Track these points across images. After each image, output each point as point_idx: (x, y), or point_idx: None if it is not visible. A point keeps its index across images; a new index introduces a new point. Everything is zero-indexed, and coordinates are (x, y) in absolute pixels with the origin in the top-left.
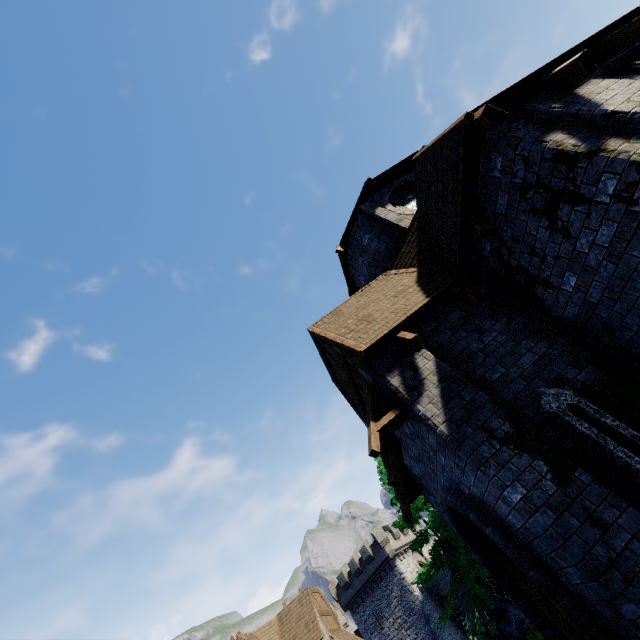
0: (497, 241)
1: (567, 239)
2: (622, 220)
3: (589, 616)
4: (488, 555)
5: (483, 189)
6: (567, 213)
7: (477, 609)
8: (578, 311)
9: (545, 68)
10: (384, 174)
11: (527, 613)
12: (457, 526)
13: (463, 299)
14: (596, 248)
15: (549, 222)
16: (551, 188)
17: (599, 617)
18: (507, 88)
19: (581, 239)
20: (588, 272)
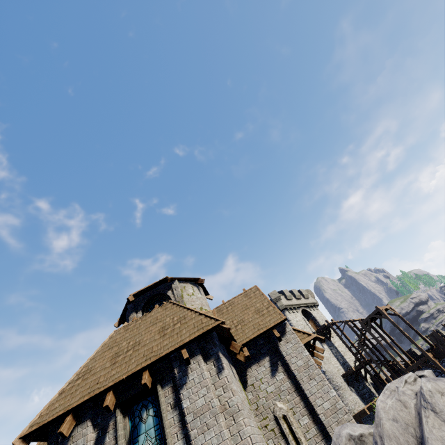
0: None
1: None
2: None
3: None
4: None
5: None
6: None
7: None
8: None
9: (67, 412)
10: (143, 290)
11: None
12: None
13: None
14: None
15: None
16: None
17: None
18: (41, 425)
19: None
20: None
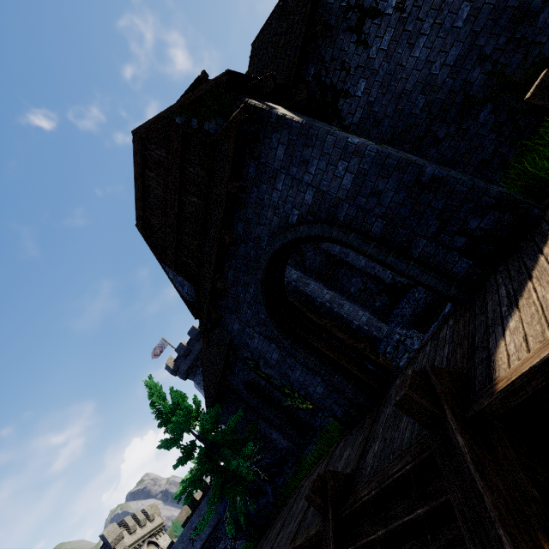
0: (320, 64)
1: (365, 49)
2: (396, 26)
3: (389, 246)
4: (288, 331)
5: (319, 16)
6: (369, 27)
7: (239, 495)
8: (362, 113)
9: None
10: None
11: (318, 363)
12: (267, 304)
13: (295, 97)
14: (380, 52)
15: (357, 37)
16: (363, 7)
17: (396, 242)
18: None
19: (373, 47)
20: (373, 75)
